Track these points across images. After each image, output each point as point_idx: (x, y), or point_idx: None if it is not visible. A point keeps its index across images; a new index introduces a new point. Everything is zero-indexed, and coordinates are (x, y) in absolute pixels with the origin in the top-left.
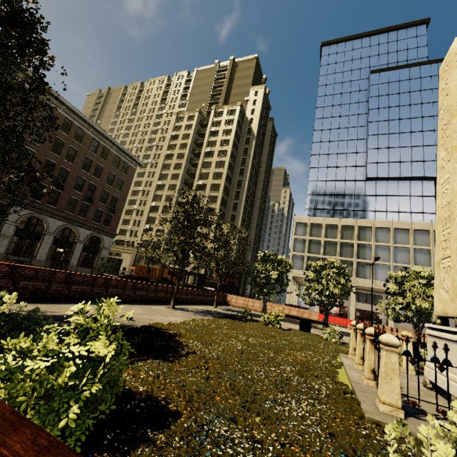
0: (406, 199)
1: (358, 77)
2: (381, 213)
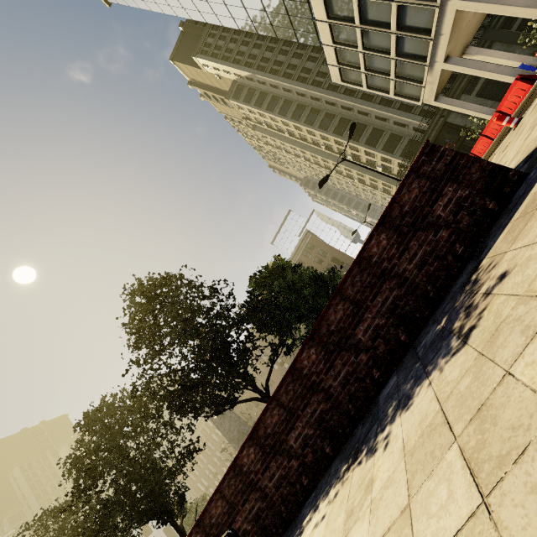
0: None
1: None
2: None
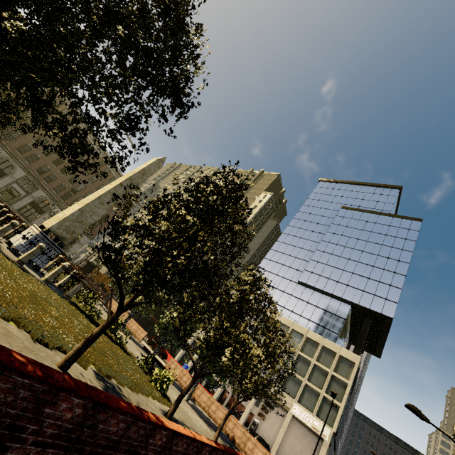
0: (321, 312)
1: (333, 208)
2: (295, 315)
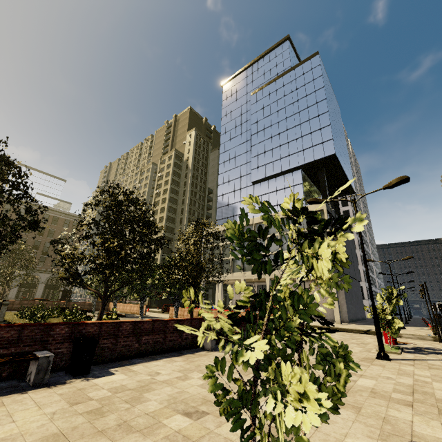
0: (282, 192)
1: (246, 101)
2: None
